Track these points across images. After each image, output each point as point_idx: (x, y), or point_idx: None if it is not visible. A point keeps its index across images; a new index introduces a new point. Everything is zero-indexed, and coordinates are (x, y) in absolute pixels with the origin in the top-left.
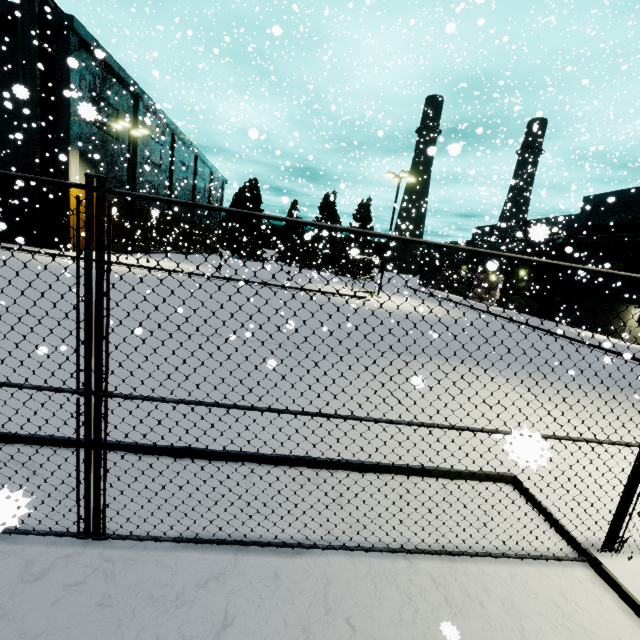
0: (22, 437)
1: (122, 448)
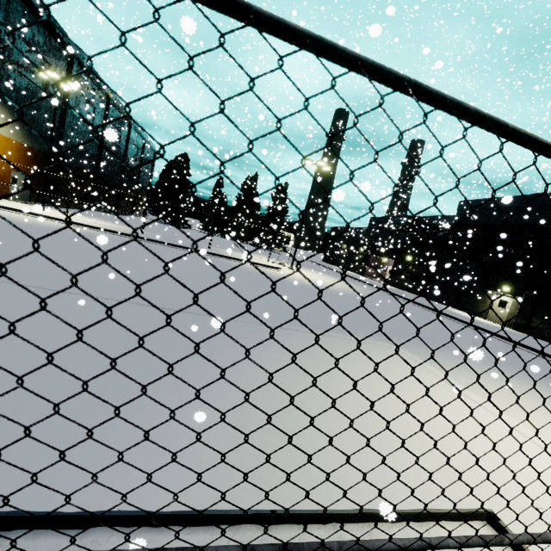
0: None
1: None
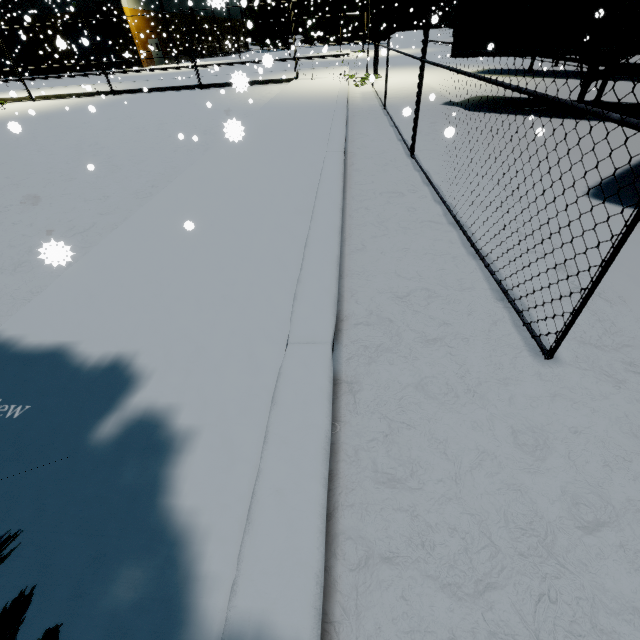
0: (183, 86)
1: (203, 86)
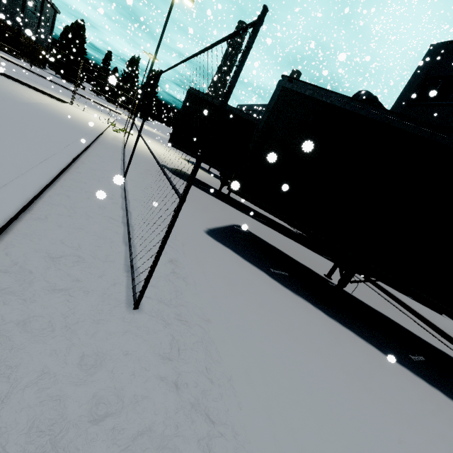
0: None
1: None
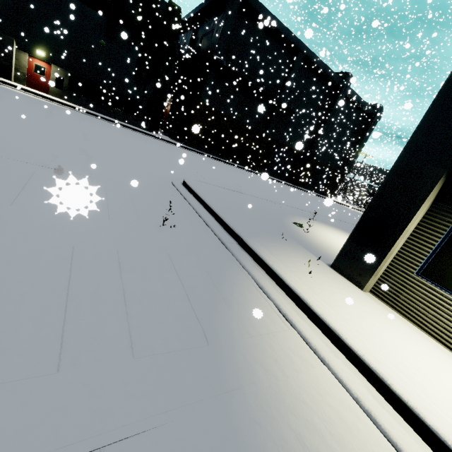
0: None
1: None
